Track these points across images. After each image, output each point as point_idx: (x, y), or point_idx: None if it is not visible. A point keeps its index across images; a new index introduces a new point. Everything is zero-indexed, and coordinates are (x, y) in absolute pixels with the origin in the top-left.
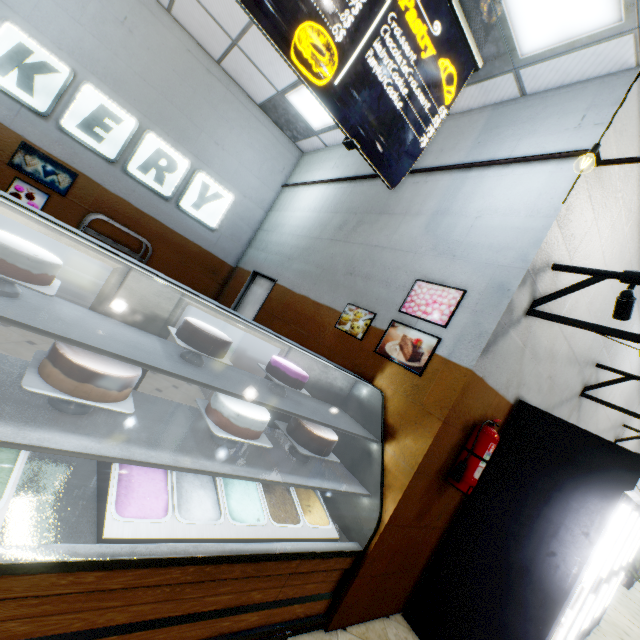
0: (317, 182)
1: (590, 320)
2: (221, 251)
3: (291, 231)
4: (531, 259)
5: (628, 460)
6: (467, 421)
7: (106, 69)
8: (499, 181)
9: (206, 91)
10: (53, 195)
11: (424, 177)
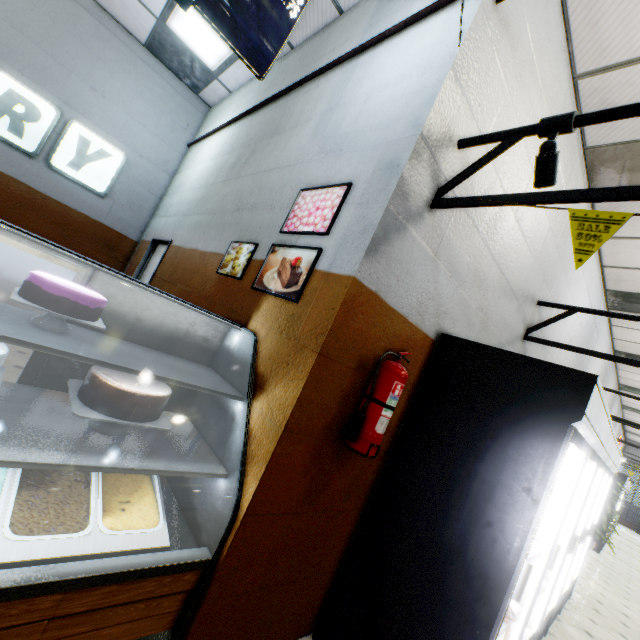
0: (218, 128)
1: (522, 241)
2: (117, 222)
3: (191, 187)
4: (424, 121)
5: (572, 382)
6: (364, 357)
7: None
8: (390, 53)
9: (70, 22)
10: None
11: (316, 82)
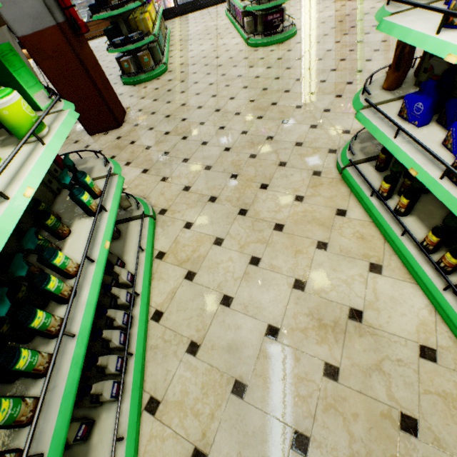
0: None
1: None
2: None
3: None
4: None
5: None
6: None
7: None
8: None
9: None
10: None
11: None
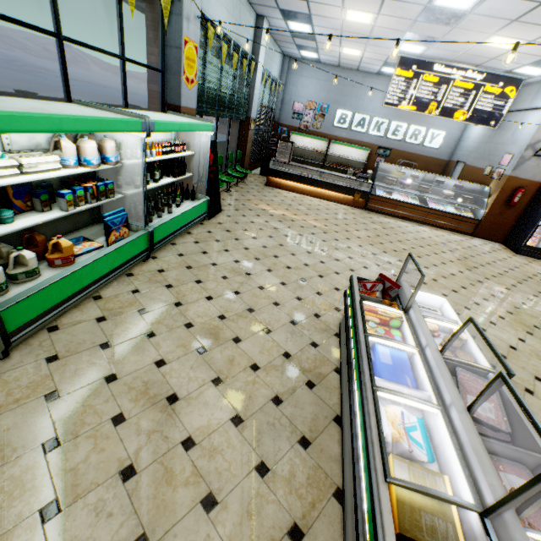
0: None
1: None
2: (441, 156)
3: (472, 140)
4: (527, 143)
5: None
6: (513, 189)
7: (397, 113)
8: (531, 116)
9: None
10: (385, 158)
11: (516, 114)
